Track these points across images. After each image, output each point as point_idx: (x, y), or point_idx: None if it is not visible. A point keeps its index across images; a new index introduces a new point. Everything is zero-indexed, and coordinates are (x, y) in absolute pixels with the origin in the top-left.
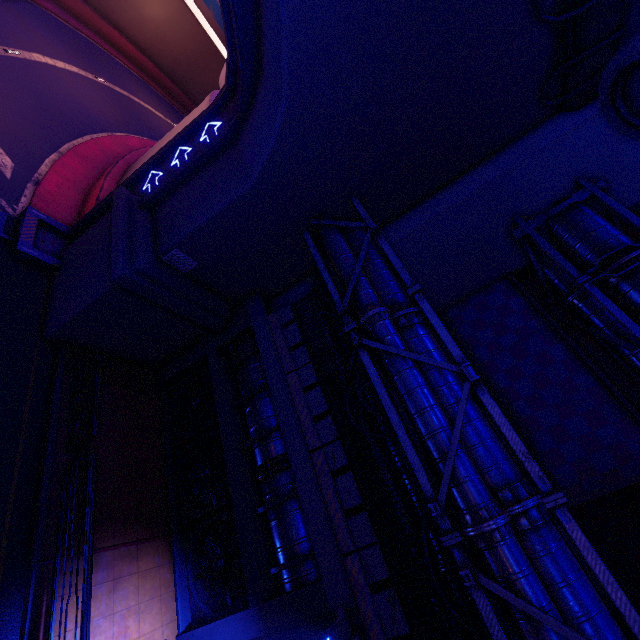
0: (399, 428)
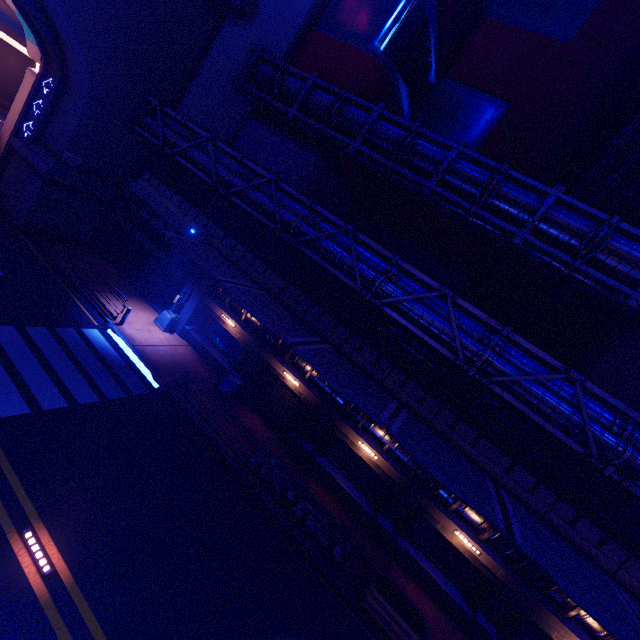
0: (198, 172)
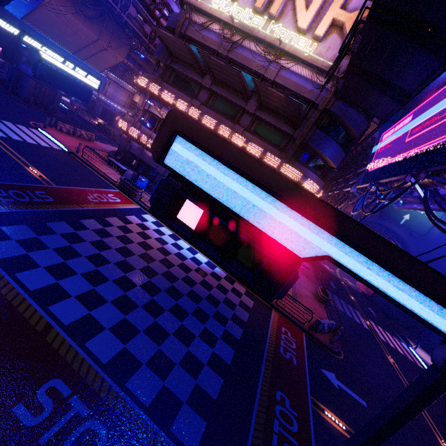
0: None
